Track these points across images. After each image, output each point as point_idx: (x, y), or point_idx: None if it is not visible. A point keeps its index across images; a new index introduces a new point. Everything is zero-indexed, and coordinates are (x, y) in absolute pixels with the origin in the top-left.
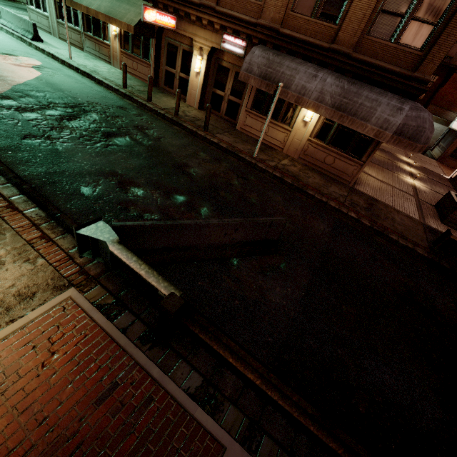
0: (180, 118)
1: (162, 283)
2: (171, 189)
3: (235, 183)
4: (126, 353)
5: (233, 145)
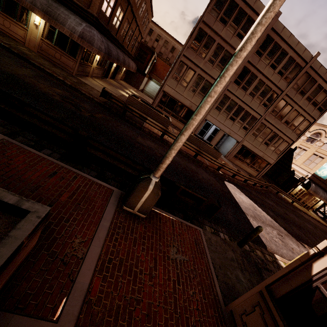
0: None
1: None
2: None
3: None
4: None
5: None
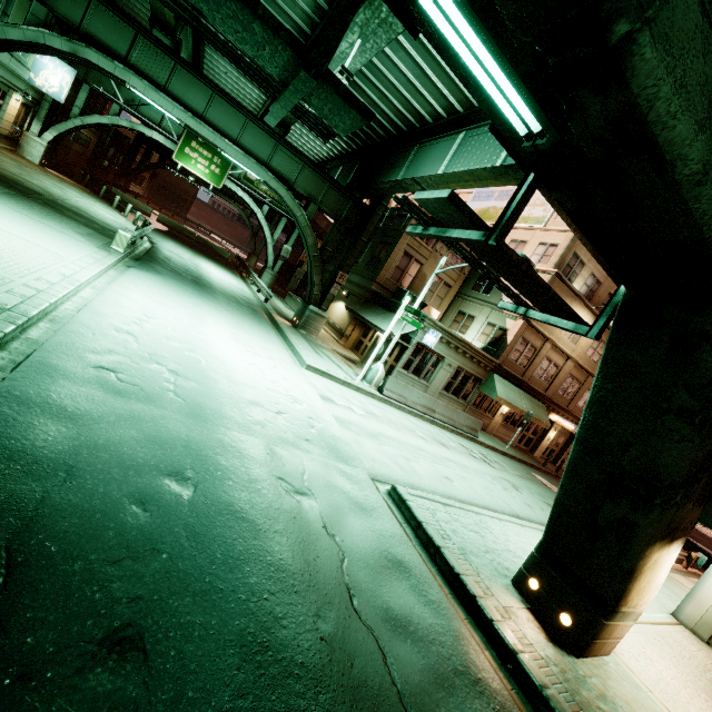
0: None
1: None
2: None
3: None
4: None
5: None
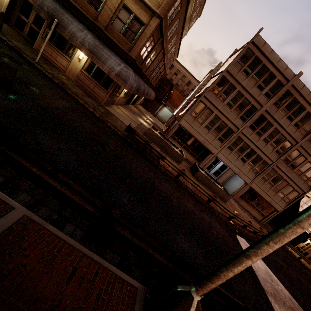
0: None
1: None
2: None
3: (4, 59)
4: None
5: (21, 49)
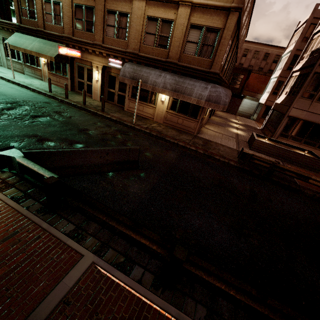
0: (86, 106)
1: (47, 173)
2: (73, 141)
3: (118, 137)
4: (27, 217)
5: (121, 118)
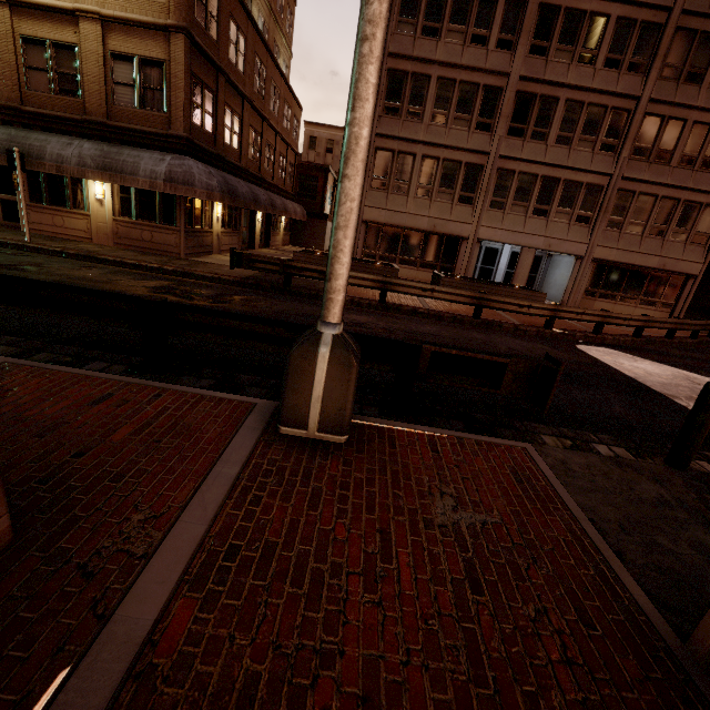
0: None
1: None
2: None
3: None
4: None
5: None
